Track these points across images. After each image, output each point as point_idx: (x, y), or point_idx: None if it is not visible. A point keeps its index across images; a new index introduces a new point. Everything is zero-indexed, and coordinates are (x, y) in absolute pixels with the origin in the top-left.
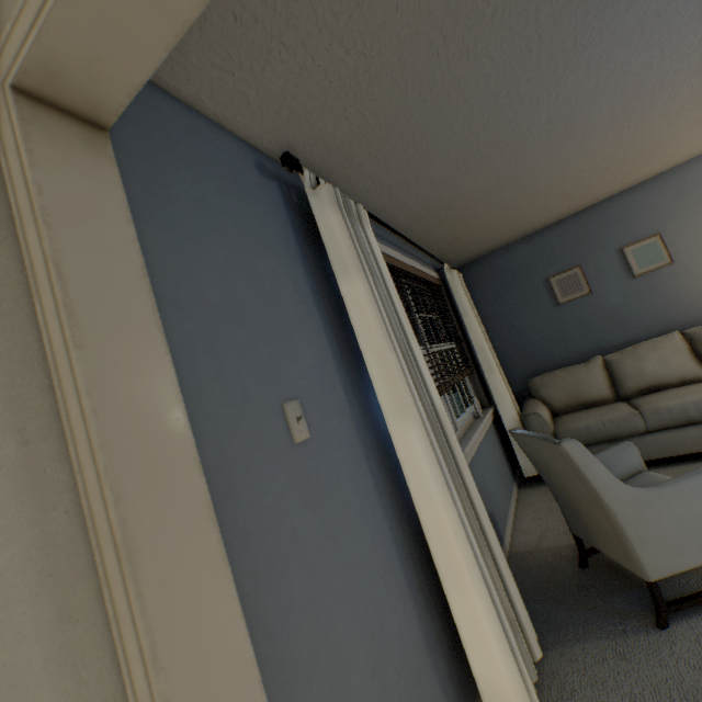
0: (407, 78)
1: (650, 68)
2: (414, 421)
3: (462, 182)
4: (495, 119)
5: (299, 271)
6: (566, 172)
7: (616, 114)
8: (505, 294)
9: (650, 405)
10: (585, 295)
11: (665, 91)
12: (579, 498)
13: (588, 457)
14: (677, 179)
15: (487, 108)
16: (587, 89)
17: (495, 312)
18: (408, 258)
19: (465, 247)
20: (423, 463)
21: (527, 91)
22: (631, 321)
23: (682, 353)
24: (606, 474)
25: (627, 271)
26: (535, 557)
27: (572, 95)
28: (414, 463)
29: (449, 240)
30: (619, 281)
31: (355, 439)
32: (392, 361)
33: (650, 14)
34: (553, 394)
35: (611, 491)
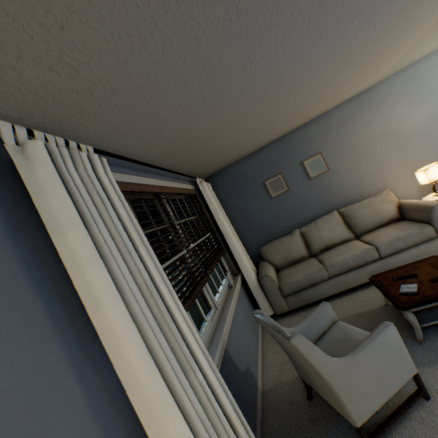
0: (110, 28)
1: (314, 49)
2: (161, 390)
3: (197, 125)
4: (212, 78)
5: (1, 248)
6: (268, 117)
7: (295, 80)
8: (240, 193)
9: (329, 261)
10: (286, 191)
11: (321, 67)
12: (305, 365)
13: (310, 346)
14: (326, 120)
15: (204, 68)
16: (276, 60)
17: (235, 205)
18: (167, 180)
19: (210, 165)
20: (175, 434)
21: (234, 57)
22: (312, 206)
23: (340, 224)
24: (322, 355)
25: (307, 175)
26: (279, 394)
27: (267, 64)
28: (165, 435)
29: (198, 163)
30: (303, 181)
31: (94, 435)
32: (131, 330)
33: (315, 5)
34: (275, 257)
35: (327, 368)
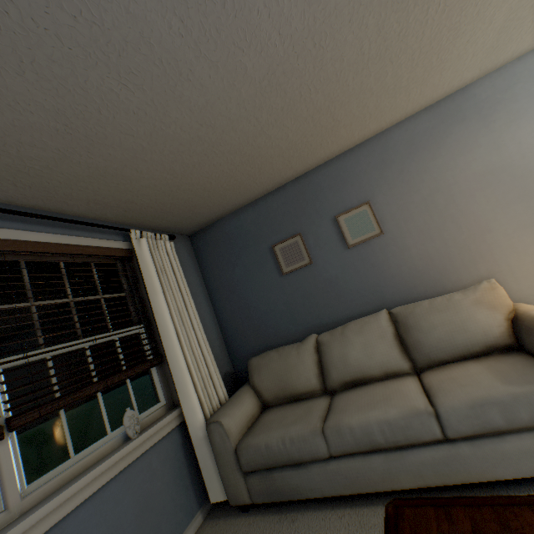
0: None
1: None
2: None
3: None
4: None
5: None
6: (207, 119)
7: (176, 4)
8: (236, 261)
9: (337, 418)
10: (306, 265)
11: None
12: None
13: None
14: (381, 146)
15: None
16: None
17: (228, 280)
18: (5, 226)
19: (168, 212)
20: None
21: None
22: (349, 294)
23: (387, 338)
24: None
25: (343, 240)
26: None
27: None
28: None
29: (118, 204)
30: (336, 251)
31: None
32: None
33: None
34: (264, 381)
35: None
